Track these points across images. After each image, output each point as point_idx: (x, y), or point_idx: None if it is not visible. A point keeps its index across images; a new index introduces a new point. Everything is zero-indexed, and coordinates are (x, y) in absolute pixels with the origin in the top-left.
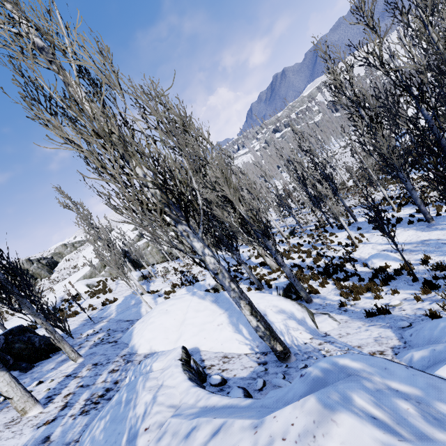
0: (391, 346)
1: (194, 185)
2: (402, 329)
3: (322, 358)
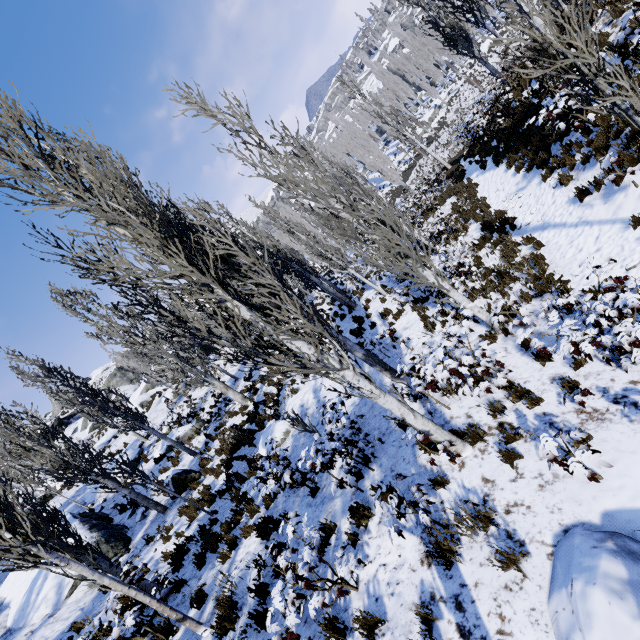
0: None
1: None
2: (61, 635)
3: None
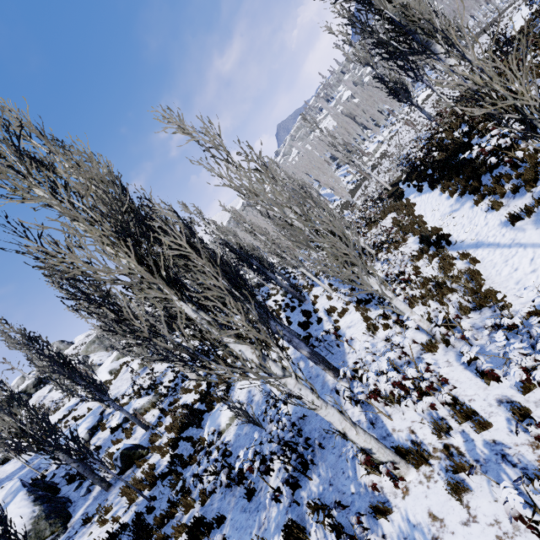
0: None
1: None
2: None
3: None
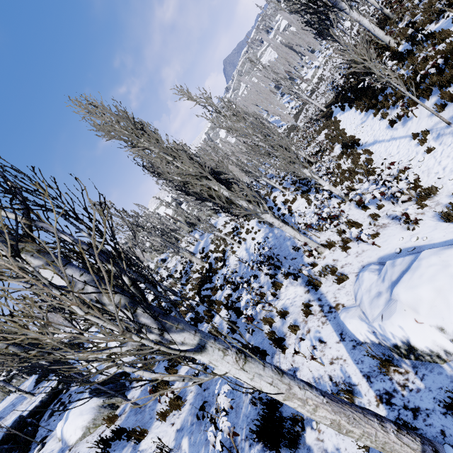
0: None
1: None
2: None
3: None
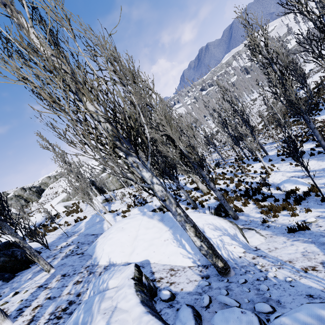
0: (320, 262)
1: (142, 120)
2: None
3: (259, 273)
